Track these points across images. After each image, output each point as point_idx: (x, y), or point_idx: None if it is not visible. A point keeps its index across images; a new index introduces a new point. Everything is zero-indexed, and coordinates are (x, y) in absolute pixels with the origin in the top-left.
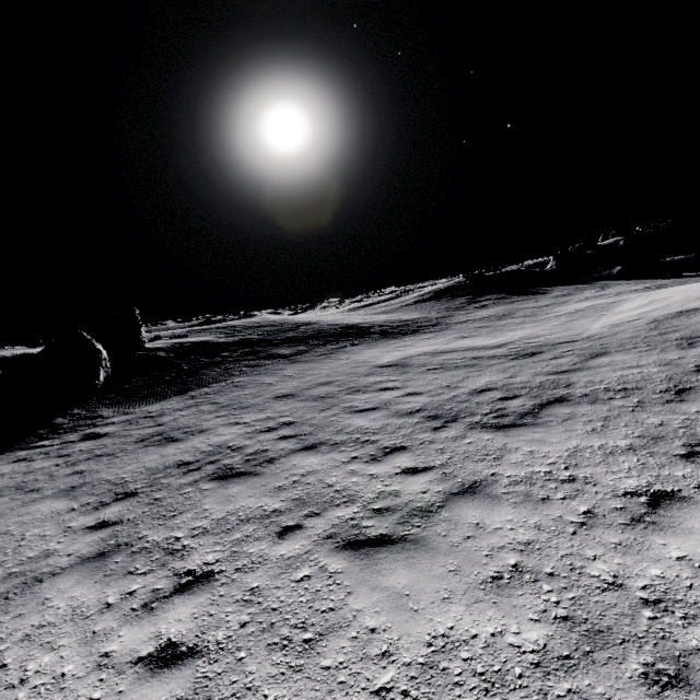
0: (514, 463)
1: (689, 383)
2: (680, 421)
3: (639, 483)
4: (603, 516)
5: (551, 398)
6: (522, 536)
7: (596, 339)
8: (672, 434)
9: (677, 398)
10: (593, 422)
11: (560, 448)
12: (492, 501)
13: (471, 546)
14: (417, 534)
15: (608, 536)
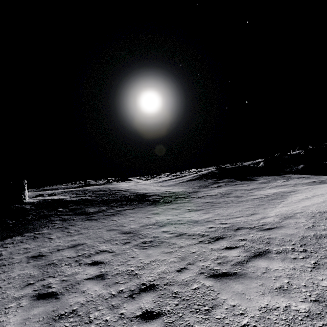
0: None
1: None
2: None
3: None
4: None
5: None
6: None
7: (266, 230)
8: None
9: None
10: None
11: None
12: None
13: None
14: None
15: None
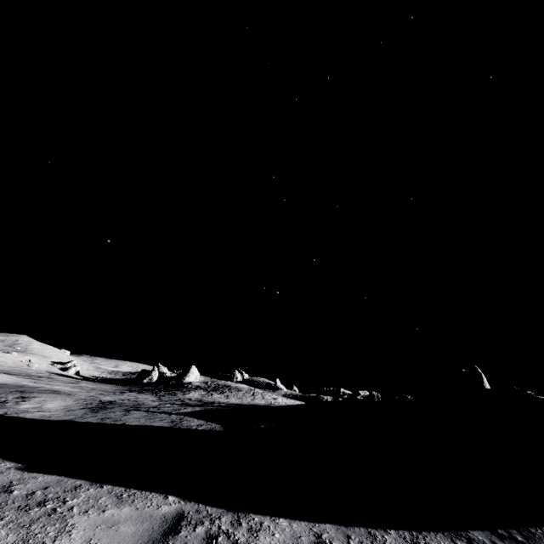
0: None
1: None
2: None
3: None
4: None
5: None
6: None
7: None
8: None
9: None
10: None
11: None
12: None
13: None
14: None
15: None
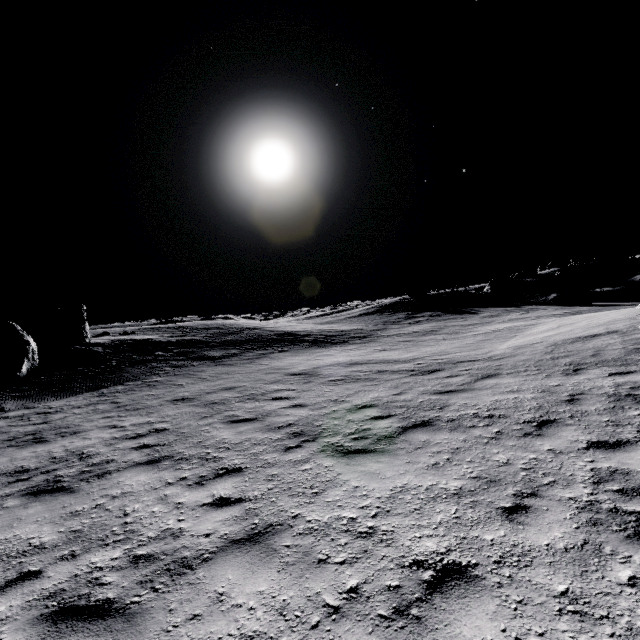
0: (328, 501)
1: (555, 414)
2: (527, 461)
3: (437, 548)
4: (366, 599)
5: (418, 421)
6: (253, 623)
7: (496, 360)
8: (510, 478)
9: (536, 431)
10: (441, 454)
11: (387, 486)
12: (265, 558)
13: (184, 634)
14: (144, 603)
15: (351, 637)
